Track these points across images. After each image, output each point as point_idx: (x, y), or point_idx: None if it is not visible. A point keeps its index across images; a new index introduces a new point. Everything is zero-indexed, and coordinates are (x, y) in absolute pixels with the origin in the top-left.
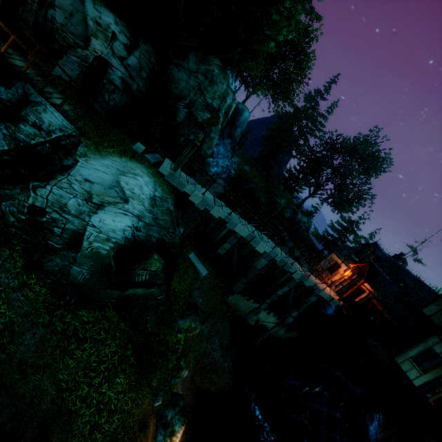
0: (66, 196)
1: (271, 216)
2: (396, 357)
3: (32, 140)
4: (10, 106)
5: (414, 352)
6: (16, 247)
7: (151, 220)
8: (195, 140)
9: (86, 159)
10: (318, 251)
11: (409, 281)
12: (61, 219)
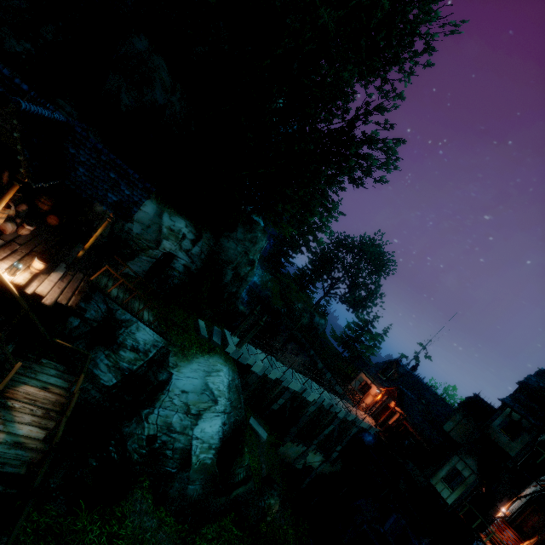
0: (170, 414)
1: (294, 330)
2: (431, 479)
3: (134, 366)
4: (97, 326)
5: (443, 472)
6: (144, 484)
7: (229, 407)
8: (259, 321)
9: (178, 369)
10: (338, 354)
11: (429, 396)
12: (169, 439)
